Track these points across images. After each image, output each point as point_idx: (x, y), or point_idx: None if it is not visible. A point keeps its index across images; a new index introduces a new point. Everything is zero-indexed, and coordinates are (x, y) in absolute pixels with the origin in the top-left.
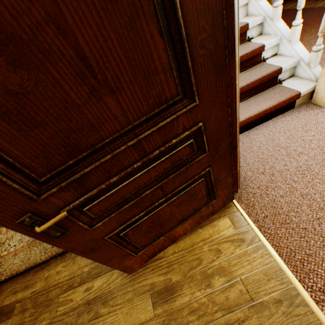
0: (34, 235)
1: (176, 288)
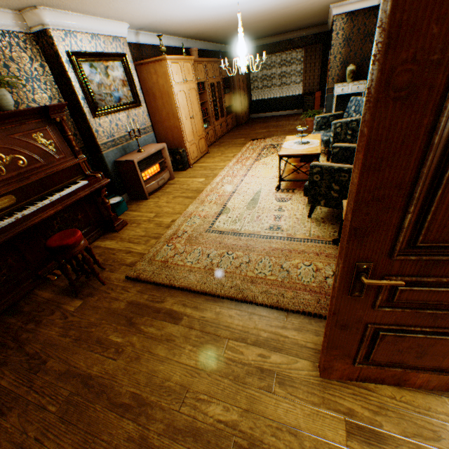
0: (341, 281)
1: (387, 440)
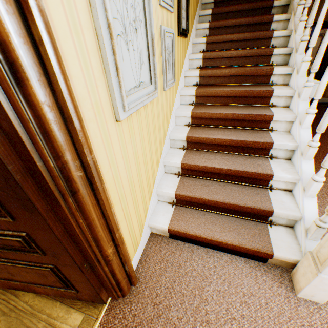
0: None
1: None
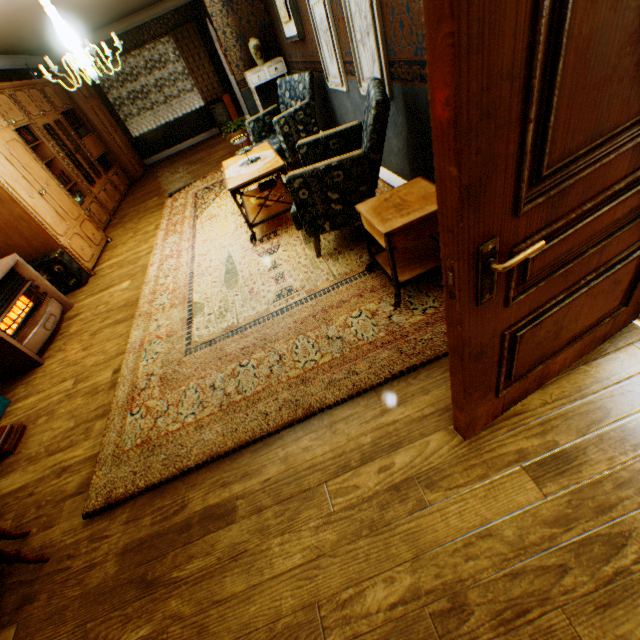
0: (464, 290)
1: (572, 453)
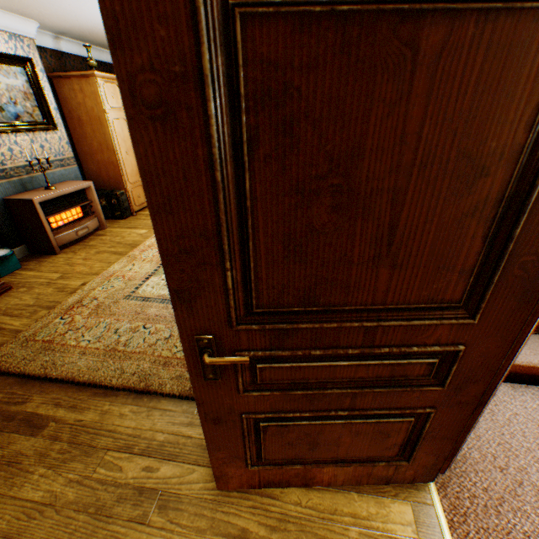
0: (190, 361)
1: None
